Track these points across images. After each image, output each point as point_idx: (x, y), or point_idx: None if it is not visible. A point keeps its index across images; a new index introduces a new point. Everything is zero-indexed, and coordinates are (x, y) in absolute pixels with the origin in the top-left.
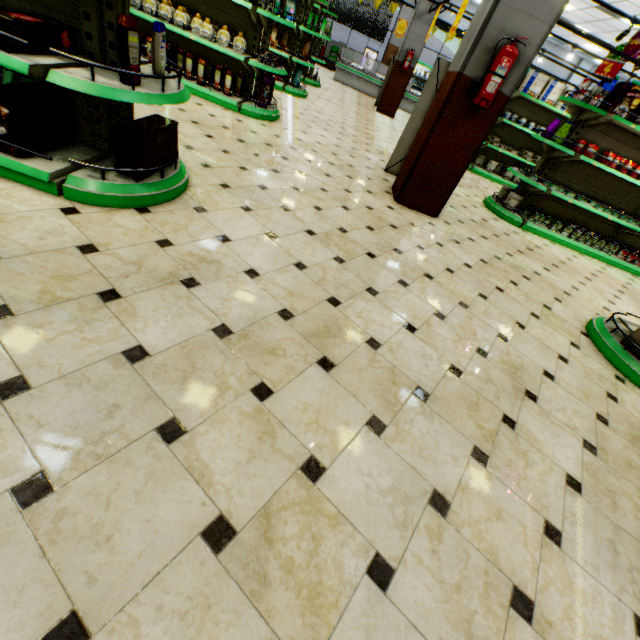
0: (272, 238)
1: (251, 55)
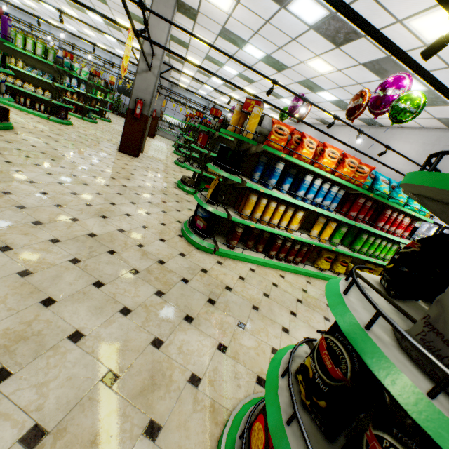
0: (47, 144)
1: (55, 99)
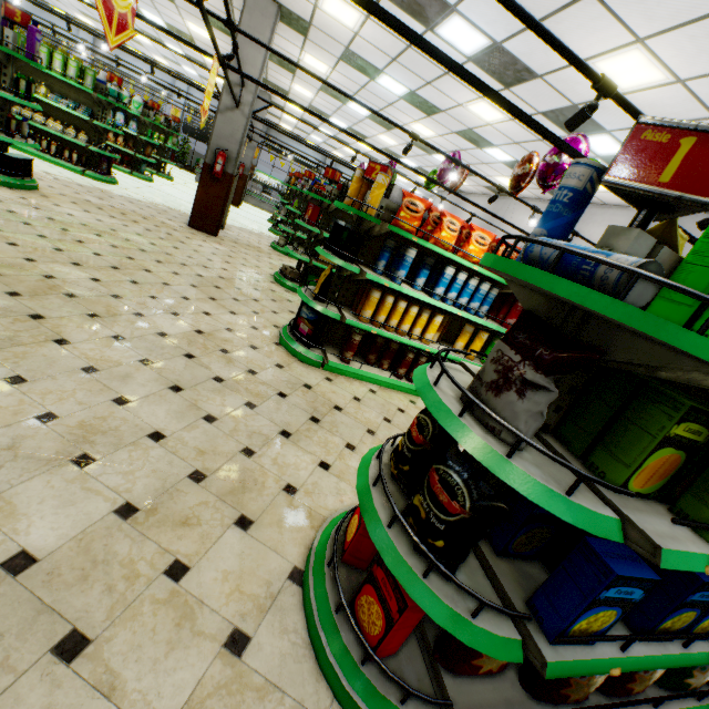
0: (87, 212)
1: (93, 145)
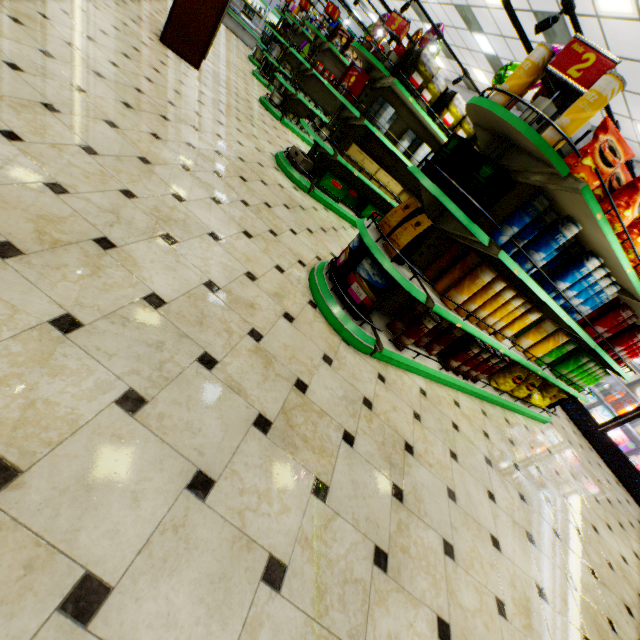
0: None
1: None
